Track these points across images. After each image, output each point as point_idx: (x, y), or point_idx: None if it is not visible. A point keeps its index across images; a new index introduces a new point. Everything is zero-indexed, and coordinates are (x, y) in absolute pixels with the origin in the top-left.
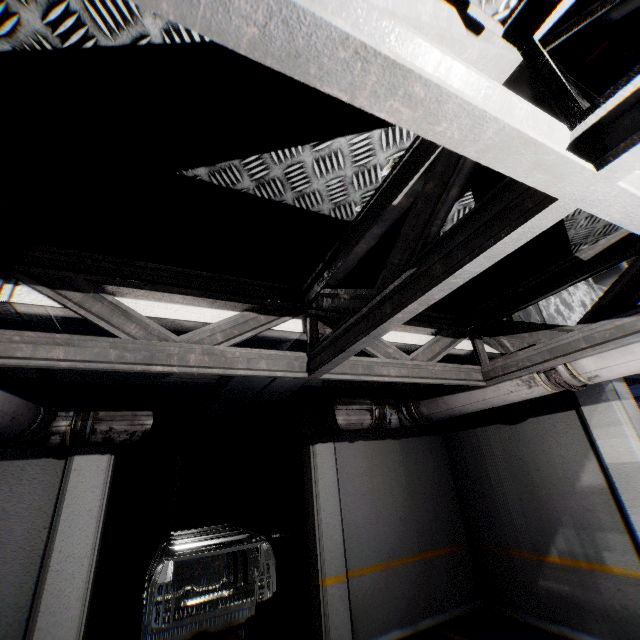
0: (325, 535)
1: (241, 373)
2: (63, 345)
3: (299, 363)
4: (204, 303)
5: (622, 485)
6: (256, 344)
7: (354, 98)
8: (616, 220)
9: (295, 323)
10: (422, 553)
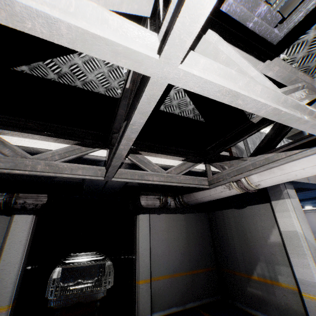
0: (141, 259)
1: (65, 176)
2: None
3: (101, 172)
4: (51, 140)
5: (288, 242)
6: (85, 162)
7: None
8: (199, 92)
9: (102, 152)
10: (191, 271)
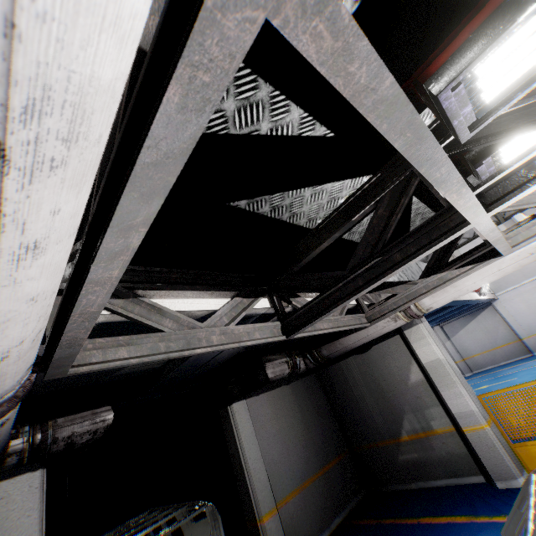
0: (254, 479)
1: (249, 344)
2: (124, 345)
3: (276, 330)
4: (206, 295)
5: (434, 375)
6: None
7: (445, 193)
8: (480, 230)
9: (264, 301)
10: (322, 468)
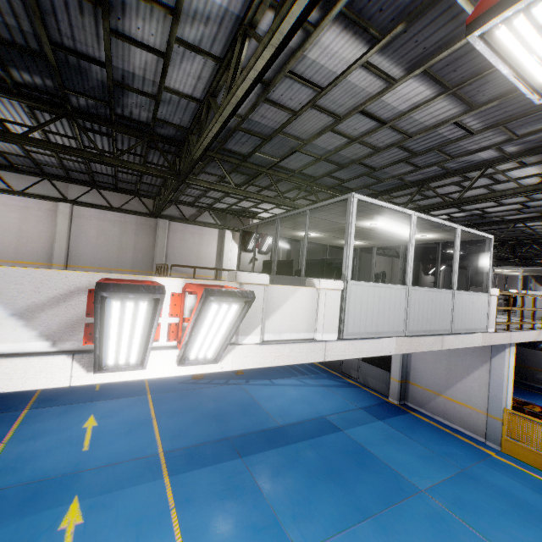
0: None
1: None
2: None
3: None
4: None
5: None
6: None
7: None
8: None
9: None
10: None
